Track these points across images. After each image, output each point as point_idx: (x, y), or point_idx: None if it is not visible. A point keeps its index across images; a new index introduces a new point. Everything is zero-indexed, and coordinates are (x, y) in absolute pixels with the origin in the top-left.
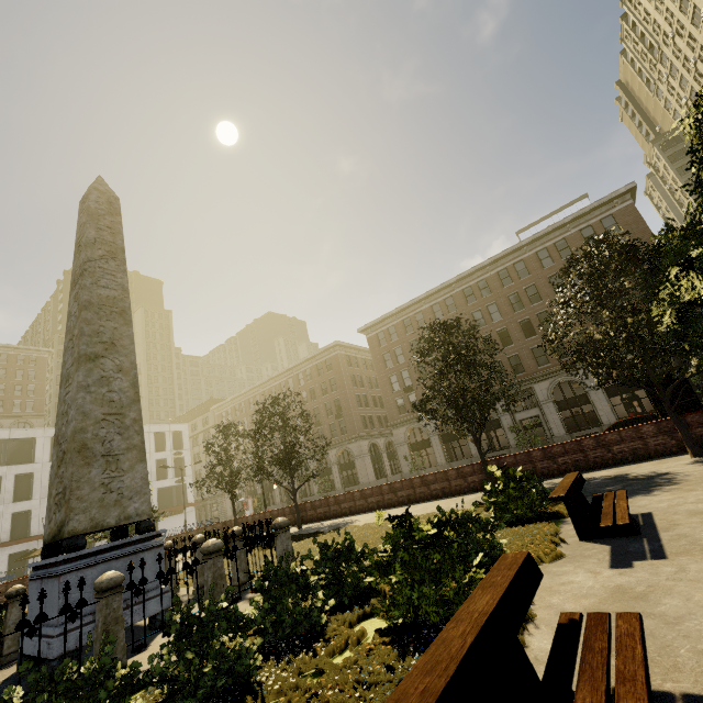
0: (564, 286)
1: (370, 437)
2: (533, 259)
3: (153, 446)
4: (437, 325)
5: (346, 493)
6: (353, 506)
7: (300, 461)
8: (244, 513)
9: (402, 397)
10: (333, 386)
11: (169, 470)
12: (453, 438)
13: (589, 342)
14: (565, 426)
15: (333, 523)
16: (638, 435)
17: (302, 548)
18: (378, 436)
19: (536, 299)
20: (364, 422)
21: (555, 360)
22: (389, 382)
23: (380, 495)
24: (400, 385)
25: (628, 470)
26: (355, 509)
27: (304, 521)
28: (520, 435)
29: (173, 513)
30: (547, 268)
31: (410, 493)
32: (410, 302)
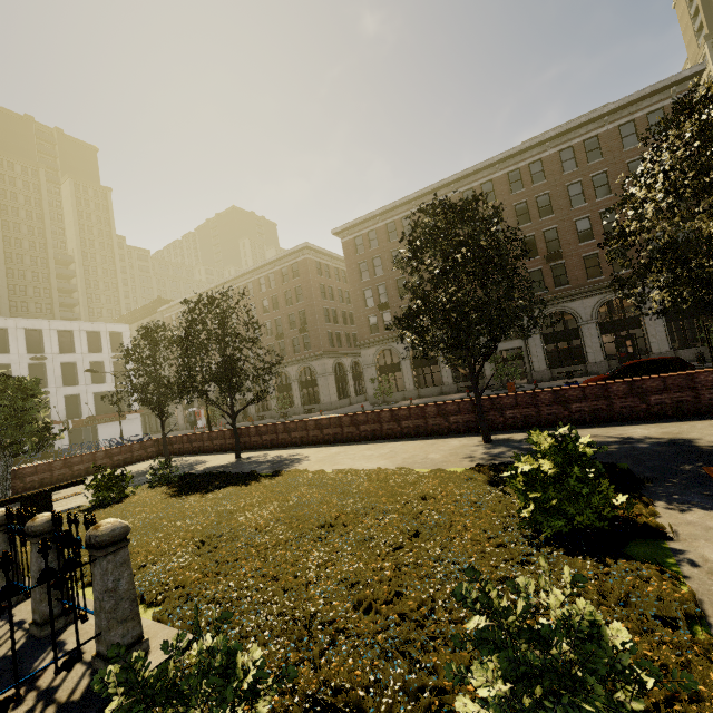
0: (657, 150)
1: (336, 356)
2: (553, 160)
3: (85, 346)
4: (444, 207)
5: (298, 421)
6: (305, 437)
7: (245, 379)
8: (196, 423)
9: (376, 314)
10: (299, 295)
11: (108, 374)
12: (425, 364)
13: (669, 246)
14: (547, 361)
15: (278, 457)
16: (690, 384)
17: (216, 508)
18: (345, 355)
19: (543, 214)
20: (330, 339)
21: (552, 288)
22: (363, 297)
23: (339, 428)
24: (375, 301)
25: (683, 432)
26: (307, 439)
27: (247, 447)
28: (499, 367)
29: (113, 419)
30: (568, 173)
31: (375, 428)
32: (398, 202)
